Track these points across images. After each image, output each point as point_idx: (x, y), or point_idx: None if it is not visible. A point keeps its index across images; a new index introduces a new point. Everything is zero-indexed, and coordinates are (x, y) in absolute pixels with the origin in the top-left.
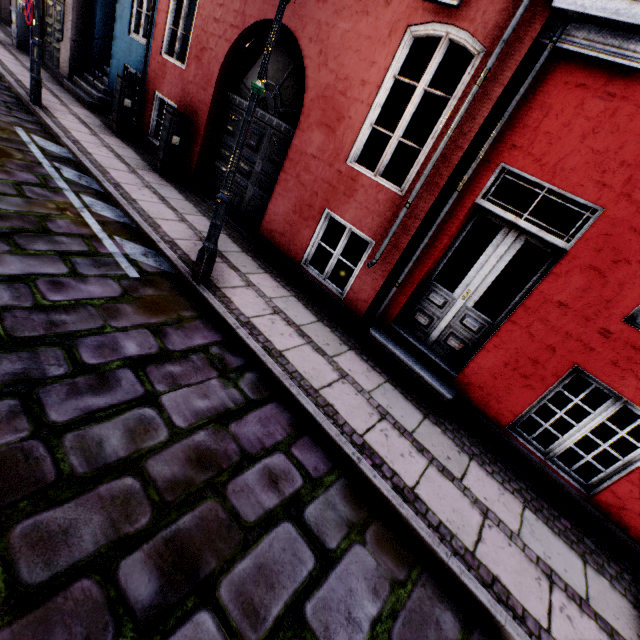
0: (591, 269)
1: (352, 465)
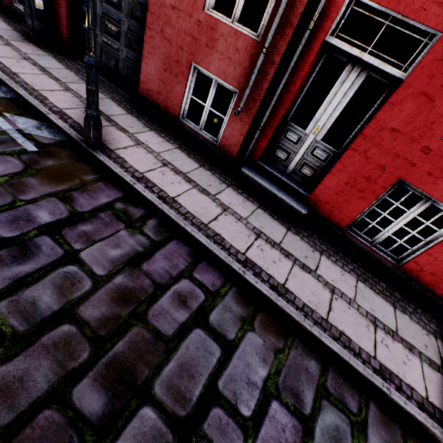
0: (422, 95)
1: (239, 277)
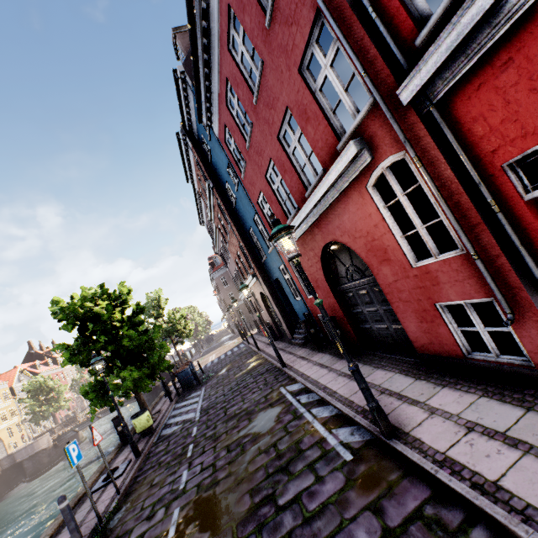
0: None
1: None
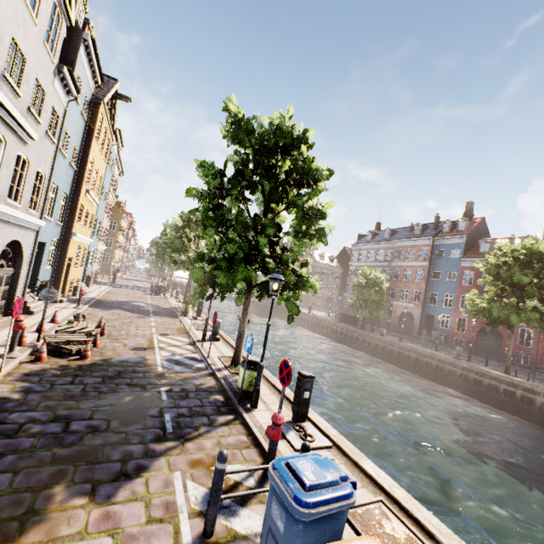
0: None
1: None
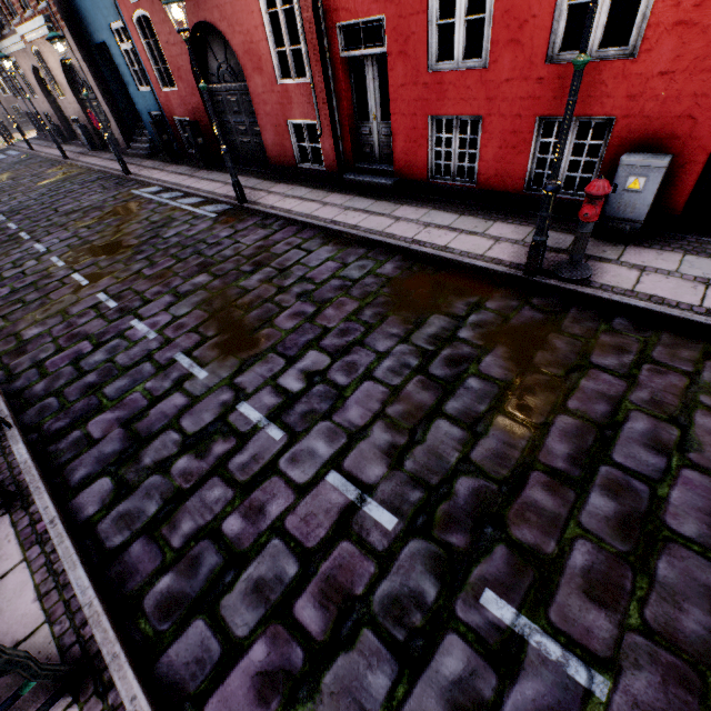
0: (400, 54)
1: (325, 229)
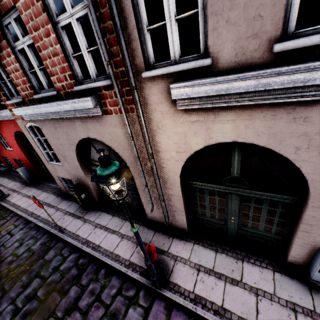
0: None
1: None
